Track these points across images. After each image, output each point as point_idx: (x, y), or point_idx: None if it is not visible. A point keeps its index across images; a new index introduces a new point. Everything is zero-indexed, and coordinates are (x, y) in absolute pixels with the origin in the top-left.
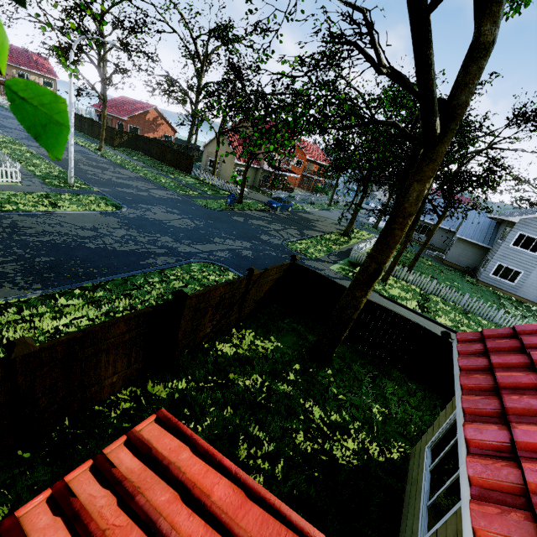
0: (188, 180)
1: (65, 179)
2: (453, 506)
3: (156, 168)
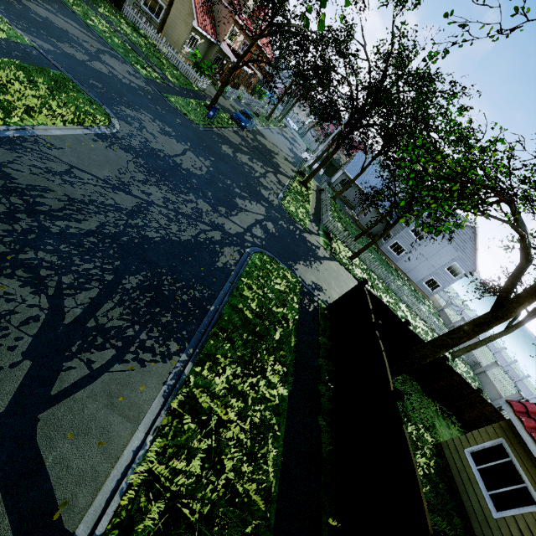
0: (127, 31)
1: None
2: (520, 504)
3: None
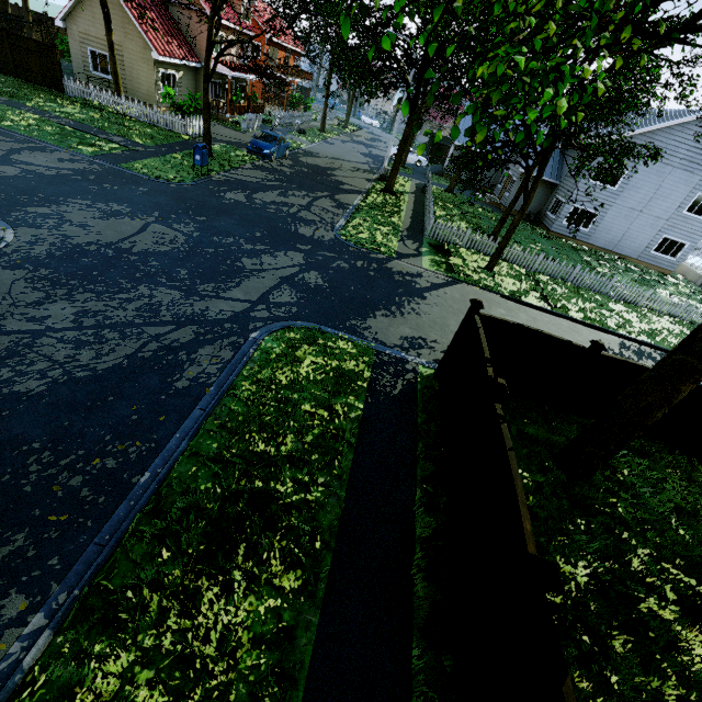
0: (72, 112)
1: None
2: None
3: None
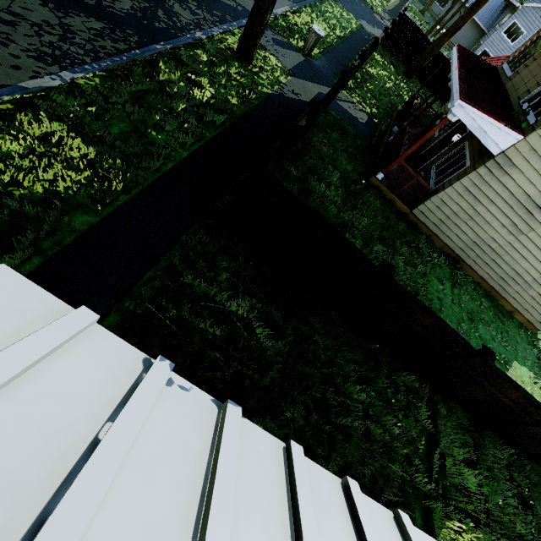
0: None
1: None
2: None
3: None
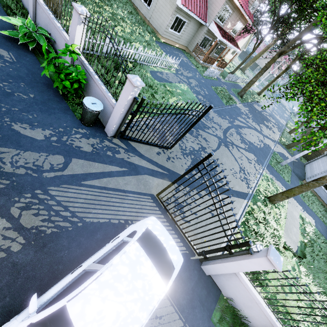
0: None
1: None
2: None
3: None
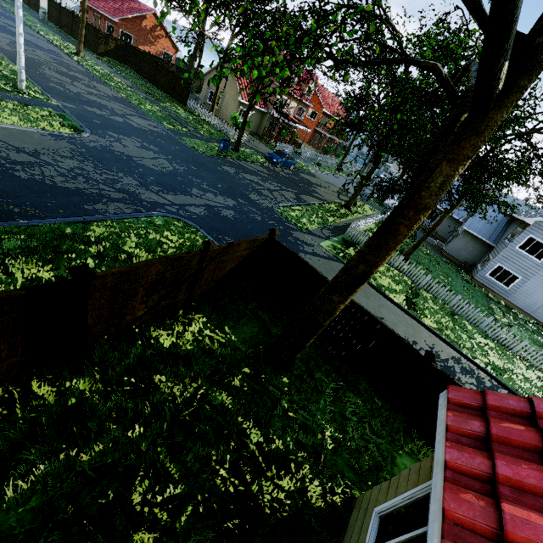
0: (180, 113)
1: (16, 83)
2: None
3: (144, 90)
